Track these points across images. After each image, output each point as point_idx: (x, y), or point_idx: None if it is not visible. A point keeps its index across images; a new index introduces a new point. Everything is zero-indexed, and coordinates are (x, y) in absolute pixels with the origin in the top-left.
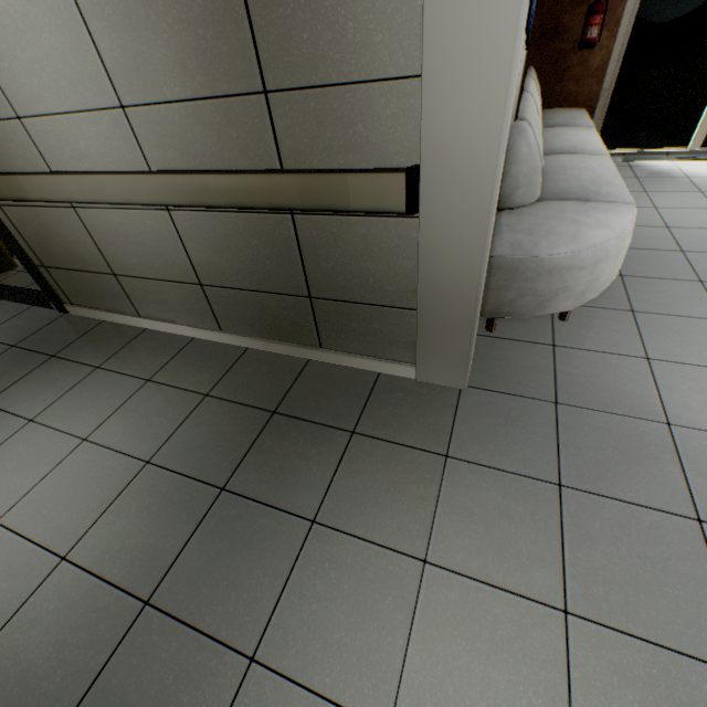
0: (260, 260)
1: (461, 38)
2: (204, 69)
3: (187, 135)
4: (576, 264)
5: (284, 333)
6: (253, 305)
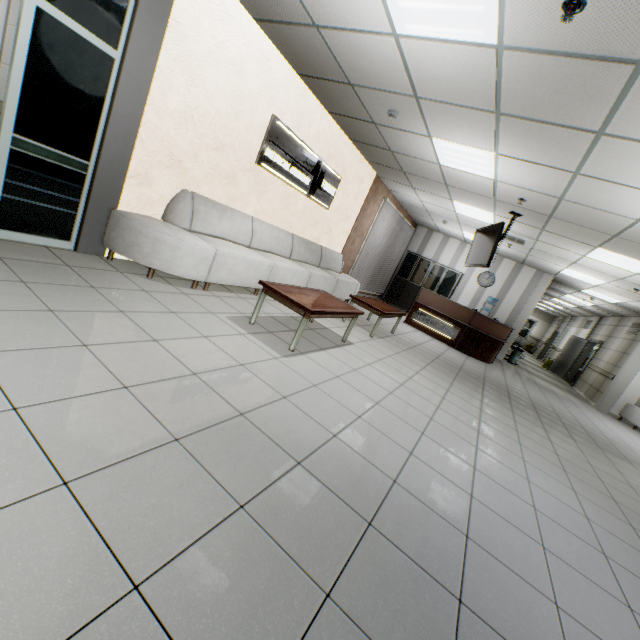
0: (598, 383)
1: (623, 366)
2: (613, 362)
3: (607, 367)
4: (635, 411)
5: (589, 396)
6: (591, 390)
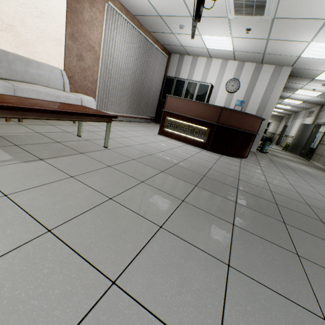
0: None
1: None
2: None
3: None
4: None
5: None
6: None
